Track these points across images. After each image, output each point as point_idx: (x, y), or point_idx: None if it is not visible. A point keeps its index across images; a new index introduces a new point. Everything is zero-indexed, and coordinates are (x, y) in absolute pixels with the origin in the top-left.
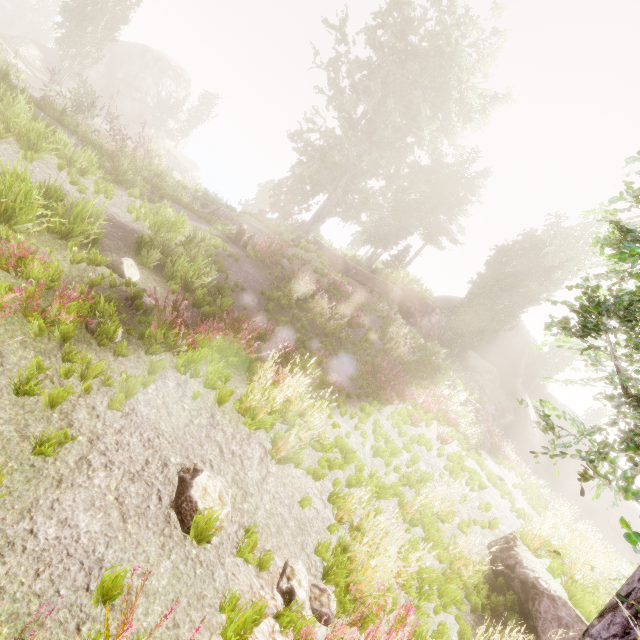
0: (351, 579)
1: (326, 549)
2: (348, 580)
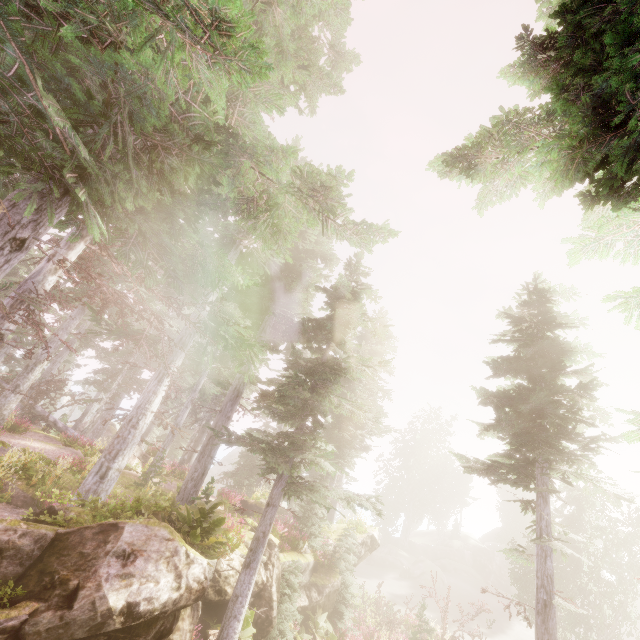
0: None
1: None
2: None
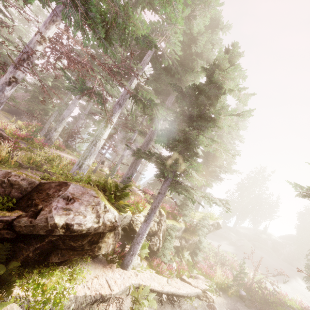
0: (296, 300)
1: (291, 298)
2: (296, 300)
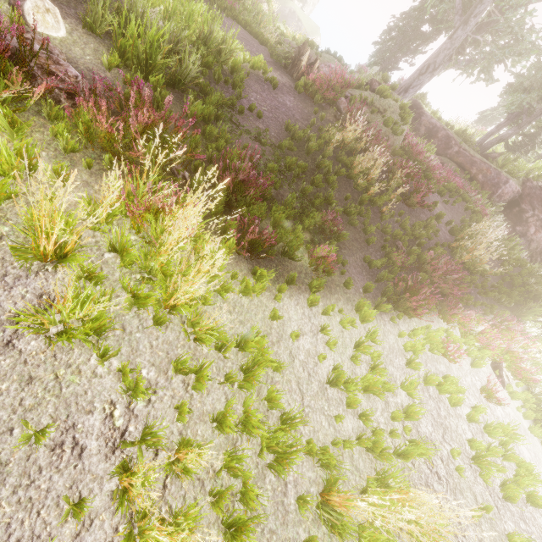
0: None
1: None
2: None
